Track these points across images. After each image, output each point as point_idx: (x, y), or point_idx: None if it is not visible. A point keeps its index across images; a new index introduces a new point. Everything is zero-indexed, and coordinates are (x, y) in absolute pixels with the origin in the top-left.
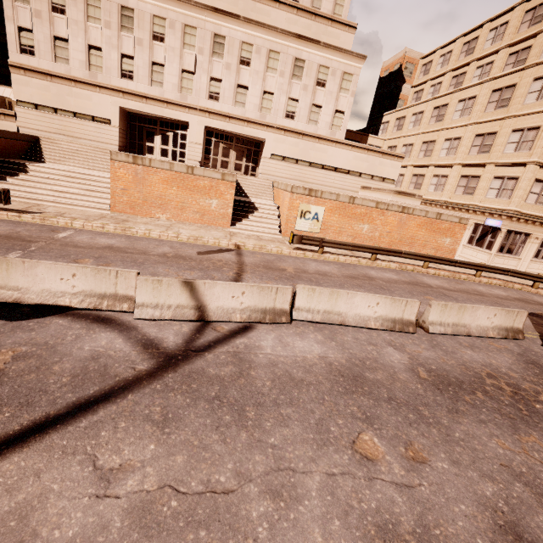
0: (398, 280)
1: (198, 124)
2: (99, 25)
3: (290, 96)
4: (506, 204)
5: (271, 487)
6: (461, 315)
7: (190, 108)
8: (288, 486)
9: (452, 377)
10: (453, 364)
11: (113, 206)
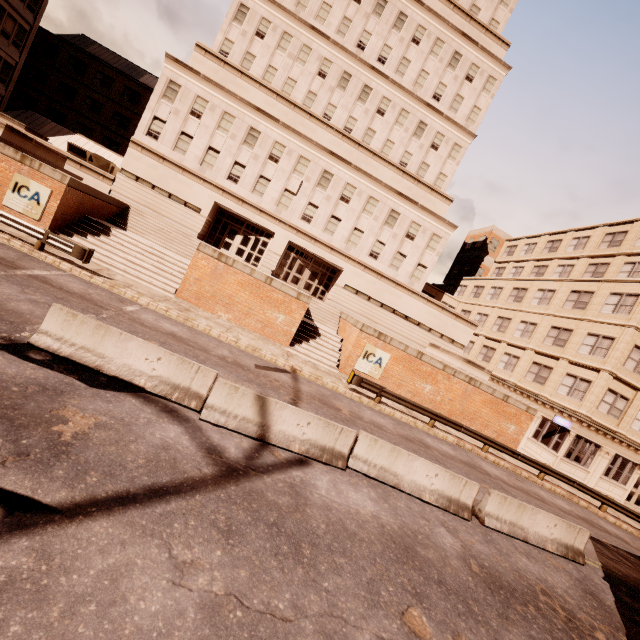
0: (455, 456)
1: (284, 237)
2: (226, 135)
3: (379, 239)
4: (577, 405)
5: (325, 629)
6: (520, 514)
7: (281, 221)
8: (340, 634)
9: (505, 580)
10: (507, 567)
11: (179, 291)
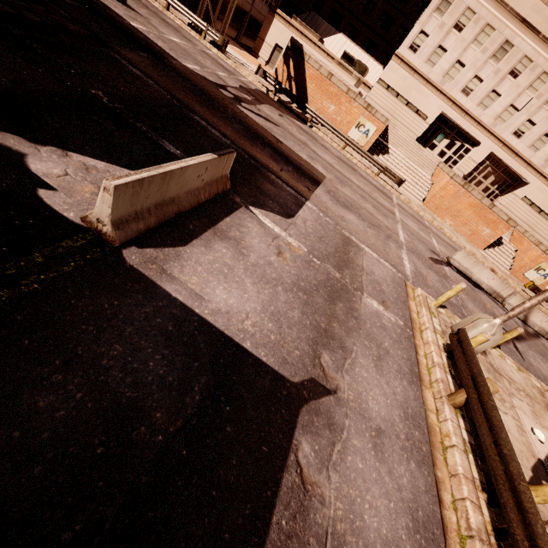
0: None
1: (488, 148)
2: (478, 49)
3: None
4: None
5: None
6: None
7: (492, 134)
8: None
9: None
10: None
11: (426, 202)
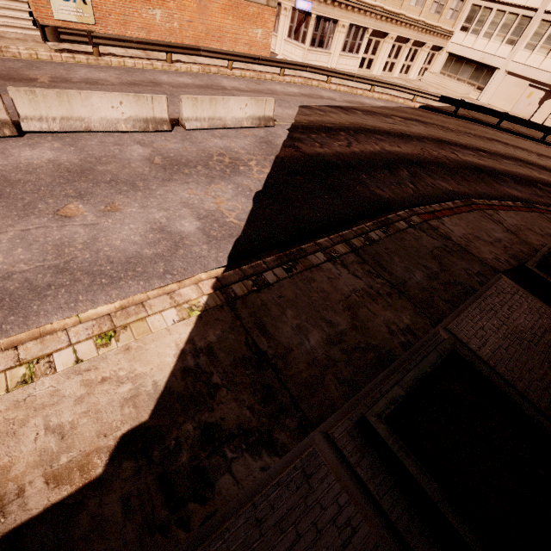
0: (191, 84)
1: None
2: None
3: None
4: None
5: None
6: (215, 108)
7: None
8: None
9: (185, 159)
10: (193, 151)
11: None
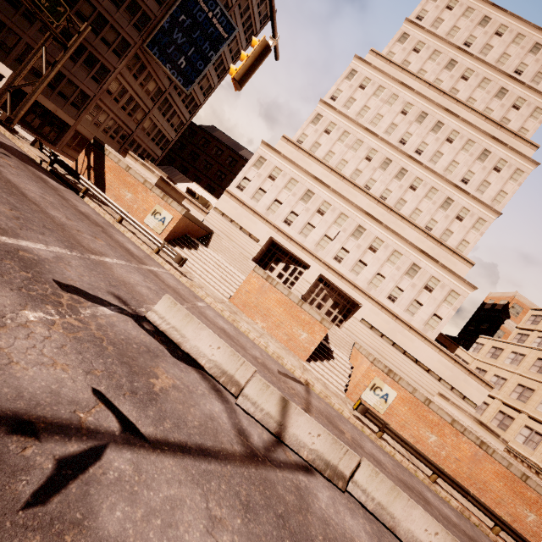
0: (458, 525)
1: (317, 270)
2: (289, 193)
3: (398, 285)
4: None
5: None
6: None
7: (317, 258)
8: None
9: None
10: None
11: (232, 298)
